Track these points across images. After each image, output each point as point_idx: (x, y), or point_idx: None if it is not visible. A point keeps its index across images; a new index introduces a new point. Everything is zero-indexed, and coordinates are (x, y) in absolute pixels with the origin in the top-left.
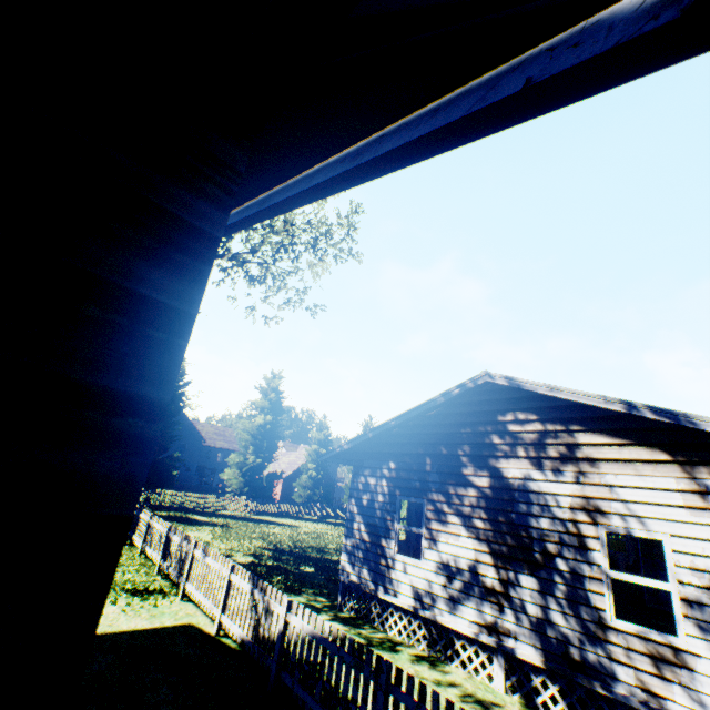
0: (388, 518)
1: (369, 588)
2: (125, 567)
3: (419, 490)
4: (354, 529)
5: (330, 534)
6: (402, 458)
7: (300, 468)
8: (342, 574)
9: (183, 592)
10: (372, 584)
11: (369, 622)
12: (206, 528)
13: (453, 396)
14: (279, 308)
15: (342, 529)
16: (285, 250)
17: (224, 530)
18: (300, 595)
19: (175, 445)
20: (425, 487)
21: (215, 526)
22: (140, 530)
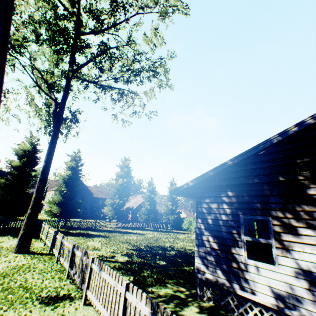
0: (234, 232)
1: (226, 286)
2: (45, 274)
3: (261, 210)
4: (203, 240)
5: (162, 237)
6: (238, 188)
7: (139, 205)
8: (197, 272)
9: (85, 298)
10: (227, 282)
11: (229, 312)
12: (97, 239)
13: (290, 134)
14: (130, 116)
15: (167, 234)
16: (134, 74)
17: (107, 240)
18: (166, 286)
19: (79, 197)
20: (267, 207)
21: (102, 237)
22: (57, 246)
